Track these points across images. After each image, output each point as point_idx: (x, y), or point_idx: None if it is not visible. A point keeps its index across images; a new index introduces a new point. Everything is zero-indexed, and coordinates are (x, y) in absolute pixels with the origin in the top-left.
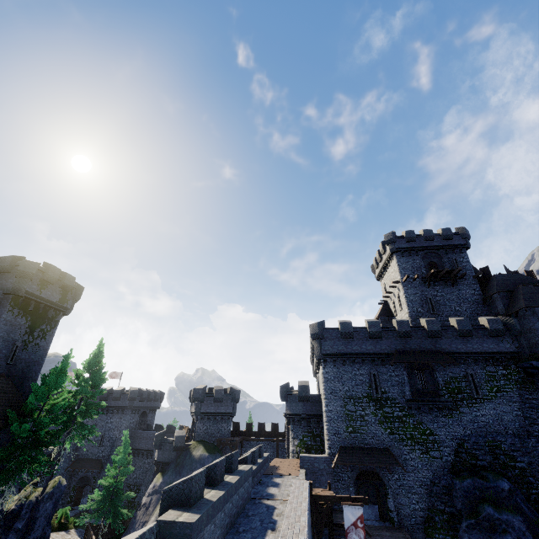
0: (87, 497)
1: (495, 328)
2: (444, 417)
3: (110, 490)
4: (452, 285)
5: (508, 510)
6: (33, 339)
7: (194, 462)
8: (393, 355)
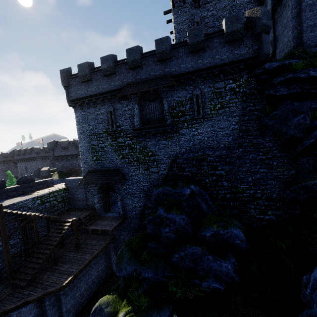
0: None
1: (232, 29)
2: (165, 140)
3: None
4: None
5: (176, 211)
6: None
7: None
8: (122, 89)
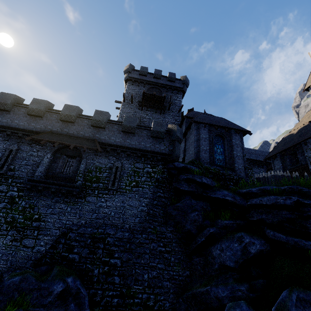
0: None
1: (157, 130)
2: (65, 203)
3: None
4: (160, 113)
5: None
6: None
7: None
8: (40, 133)
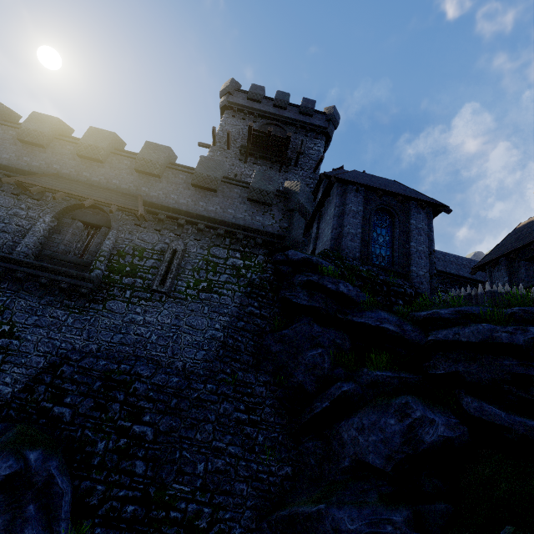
0: None
1: (260, 187)
2: (64, 309)
3: None
4: (279, 170)
5: None
6: None
7: None
8: (36, 175)
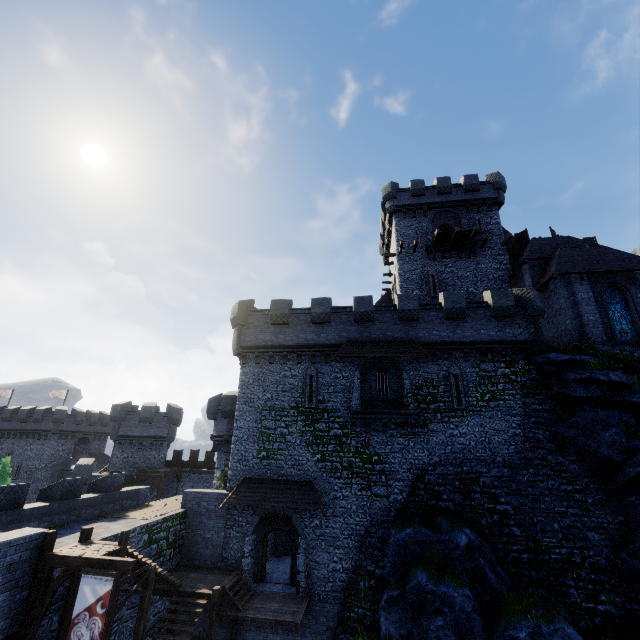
0: None
1: (501, 305)
2: (403, 437)
3: None
4: (469, 257)
5: (452, 579)
6: None
7: None
8: (341, 347)
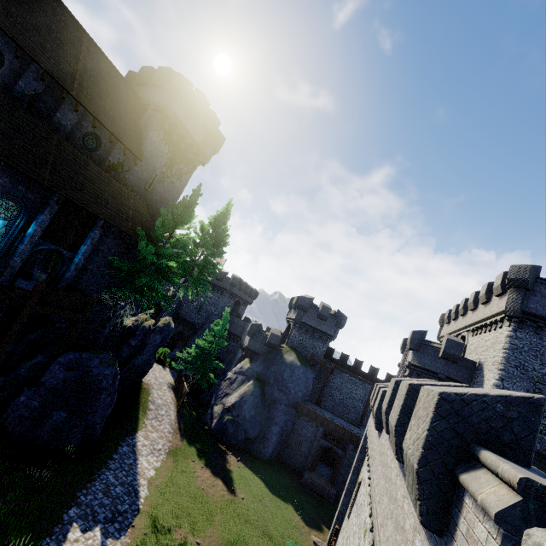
0: (178, 349)
1: None
2: None
3: (204, 352)
4: None
5: None
6: (170, 175)
7: (284, 365)
8: None
